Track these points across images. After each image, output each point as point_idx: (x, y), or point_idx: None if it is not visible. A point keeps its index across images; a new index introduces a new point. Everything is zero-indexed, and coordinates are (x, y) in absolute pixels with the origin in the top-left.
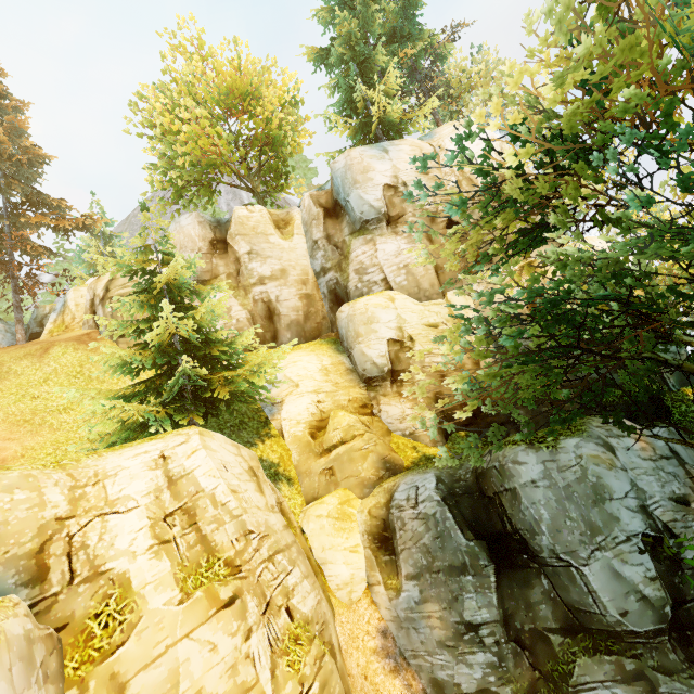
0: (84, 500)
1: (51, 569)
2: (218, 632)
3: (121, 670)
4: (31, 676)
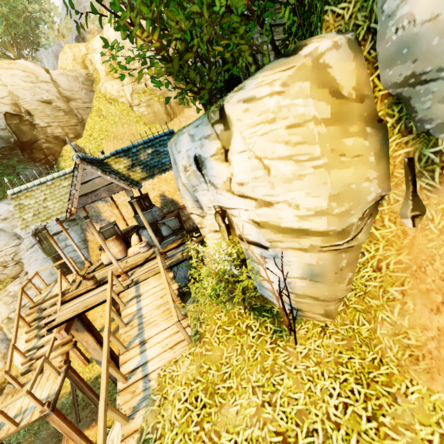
0: (90, 50)
1: (88, 67)
2: (114, 83)
3: (100, 88)
4: (77, 81)
